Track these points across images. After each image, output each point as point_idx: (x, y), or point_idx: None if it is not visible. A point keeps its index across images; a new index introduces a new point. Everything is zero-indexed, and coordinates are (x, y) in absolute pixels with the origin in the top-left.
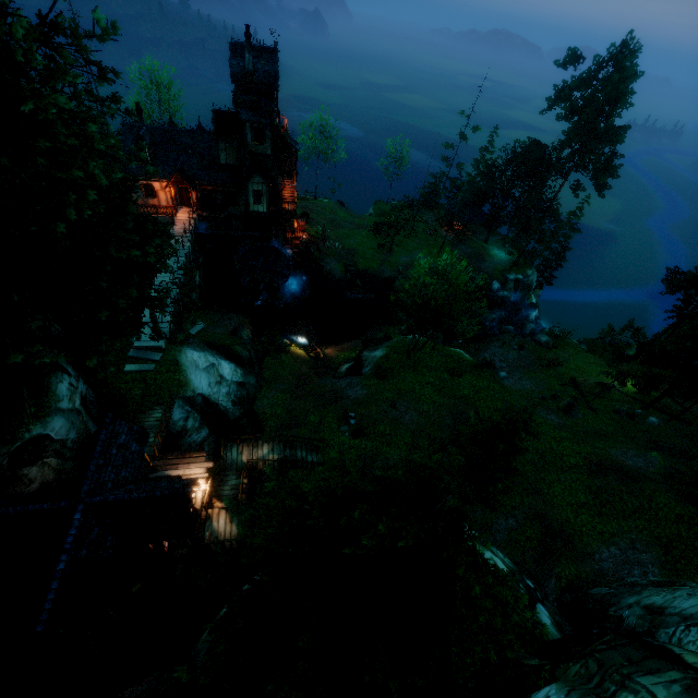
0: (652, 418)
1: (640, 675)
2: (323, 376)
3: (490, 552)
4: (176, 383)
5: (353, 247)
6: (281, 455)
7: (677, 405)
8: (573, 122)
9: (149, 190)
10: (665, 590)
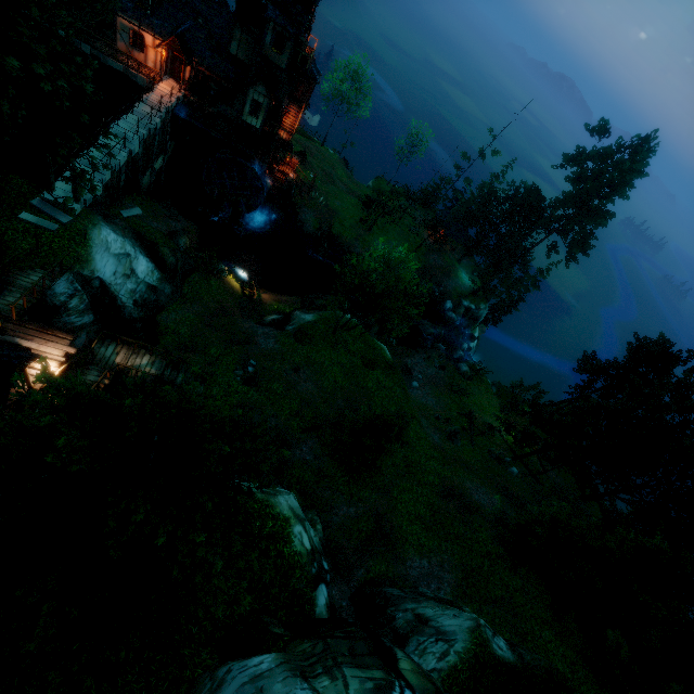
0: (515, 468)
1: (350, 666)
2: (248, 317)
3: (302, 527)
4: (74, 255)
5: (337, 209)
6: (160, 372)
7: (541, 466)
8: (574, 187)
9: (139, 40)
10: (440, 606)
